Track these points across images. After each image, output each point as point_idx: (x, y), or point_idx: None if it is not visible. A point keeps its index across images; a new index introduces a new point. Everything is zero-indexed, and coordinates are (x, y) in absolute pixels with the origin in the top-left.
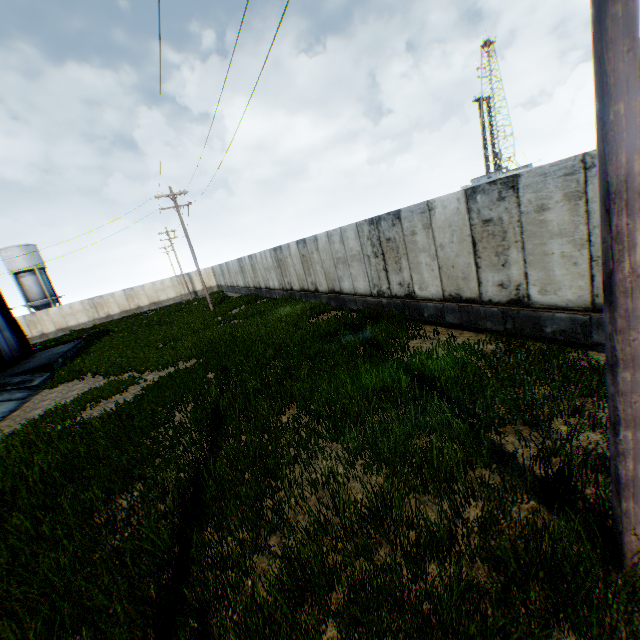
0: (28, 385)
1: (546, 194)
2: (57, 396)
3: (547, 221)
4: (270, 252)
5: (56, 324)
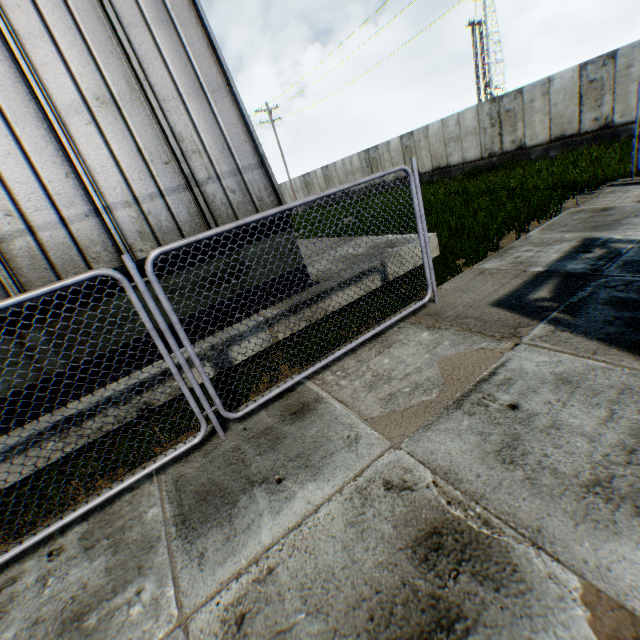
0: None
1: (631, 59)
2: None
3: (630, 74)
4: (359, 155)
5: None
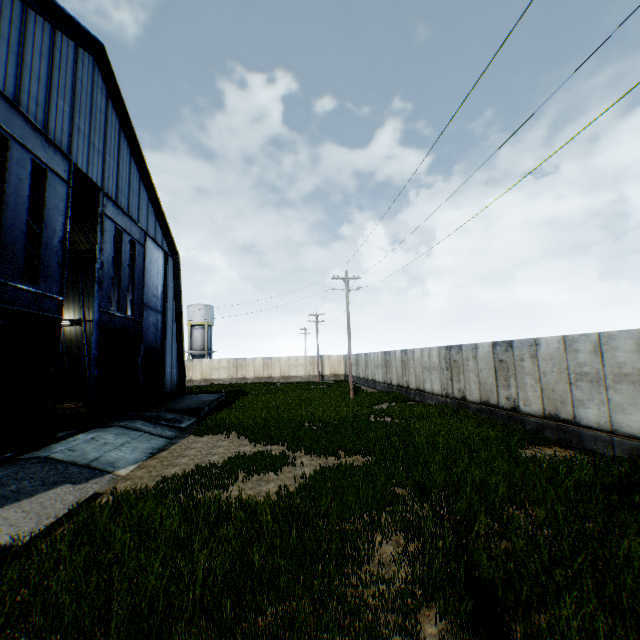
0: (177, 424)
1: None
2: (202, 447)
3: None
4: (439, 350)
5: (202, 374)
